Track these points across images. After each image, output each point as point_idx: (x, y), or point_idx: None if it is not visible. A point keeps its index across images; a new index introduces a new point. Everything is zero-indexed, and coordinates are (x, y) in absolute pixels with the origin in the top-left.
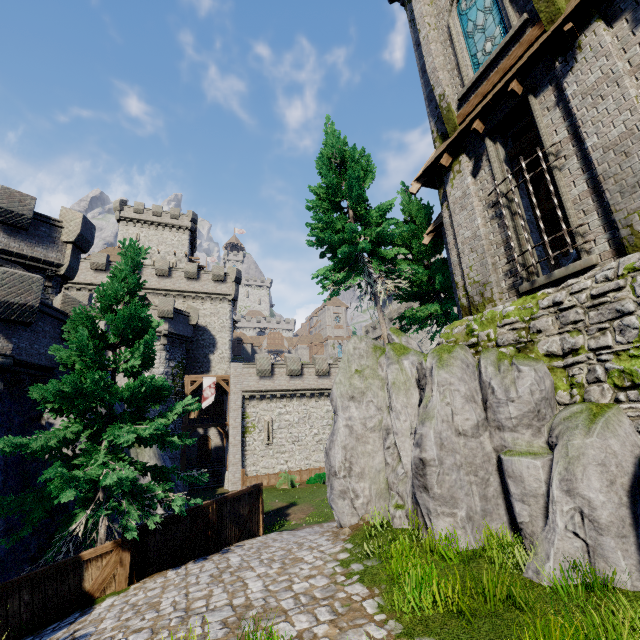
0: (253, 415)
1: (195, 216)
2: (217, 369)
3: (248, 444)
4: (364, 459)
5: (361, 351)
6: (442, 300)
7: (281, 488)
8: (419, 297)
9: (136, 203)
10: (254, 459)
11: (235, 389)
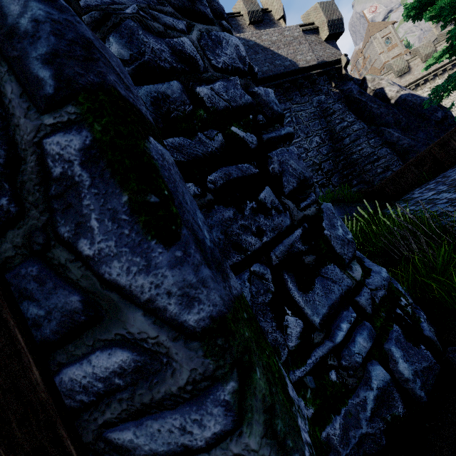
0: None
1: None
2: None
3: None
4: None
5: None
6: None
7: None
8: None
9: None
10: None
11: None
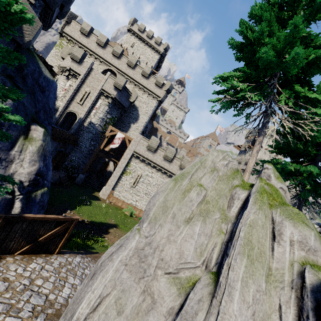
0: (133, 167)
1: (168, 47)
2: (131, 133)
3: (122, 180)
4: (130, 320)
5: (218, 168)
6: (319, 169)
7: (124, 212)
8: (292, 155)
9: (141, 24)
10: (121, 189)
11: (131, 147)
